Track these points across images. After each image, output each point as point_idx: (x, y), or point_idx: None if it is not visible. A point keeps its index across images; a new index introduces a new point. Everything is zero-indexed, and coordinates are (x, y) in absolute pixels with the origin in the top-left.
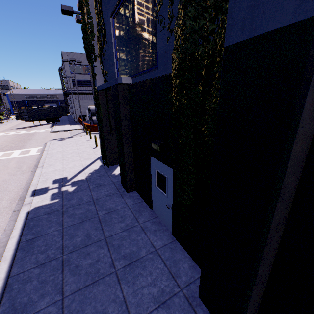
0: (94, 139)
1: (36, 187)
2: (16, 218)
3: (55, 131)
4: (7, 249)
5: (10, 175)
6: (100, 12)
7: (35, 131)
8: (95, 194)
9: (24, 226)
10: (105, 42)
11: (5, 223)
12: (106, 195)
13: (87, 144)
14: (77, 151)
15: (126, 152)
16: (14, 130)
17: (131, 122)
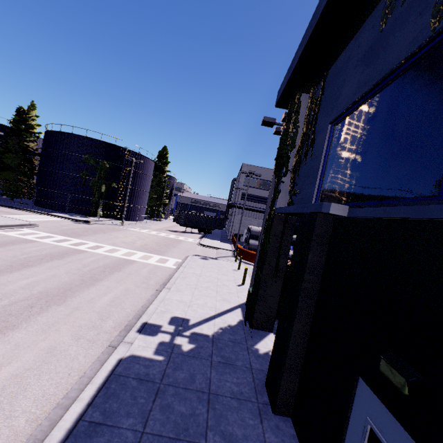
0: (243, 270)
1: (149, 318)
2: (106, 359)
3: (202, 244)
4: (61, 422)
5: (135, 285)
6: (314, 119)
7: (183, 238)
8: (216, 379)
9: (103, 386)
10: (308, 154)
11: (91, 360)
12: (233, 394)
13: (232, 275)
14: (216, 281)
15: (297, 330)
16: (166, 231)
17: (322, 279)
